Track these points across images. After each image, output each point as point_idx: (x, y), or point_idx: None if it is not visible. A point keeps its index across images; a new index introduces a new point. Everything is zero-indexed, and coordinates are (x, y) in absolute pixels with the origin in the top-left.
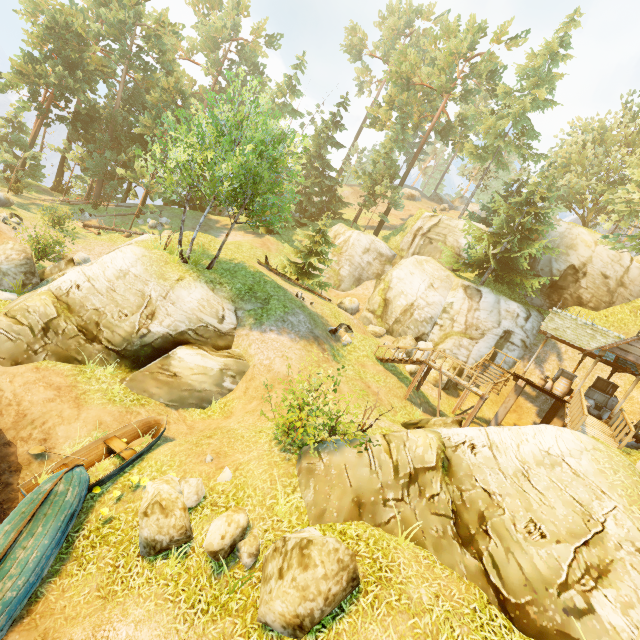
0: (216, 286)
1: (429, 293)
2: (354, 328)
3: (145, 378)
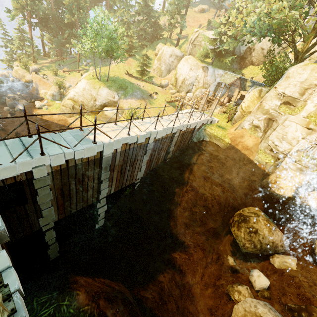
0: (110, 88)
1: (190, 72)
2: (160, 93)
3: (99, 117)
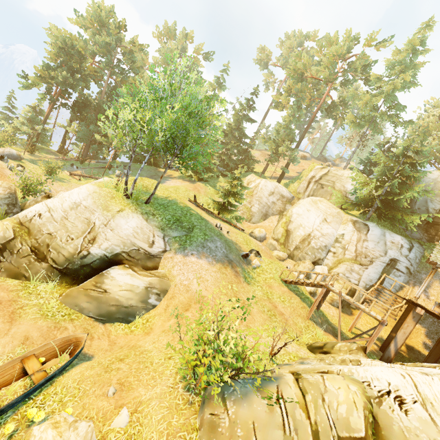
0: (149, 217)
1: (323, 226)
2: (262, 253)
3: (79, 294)
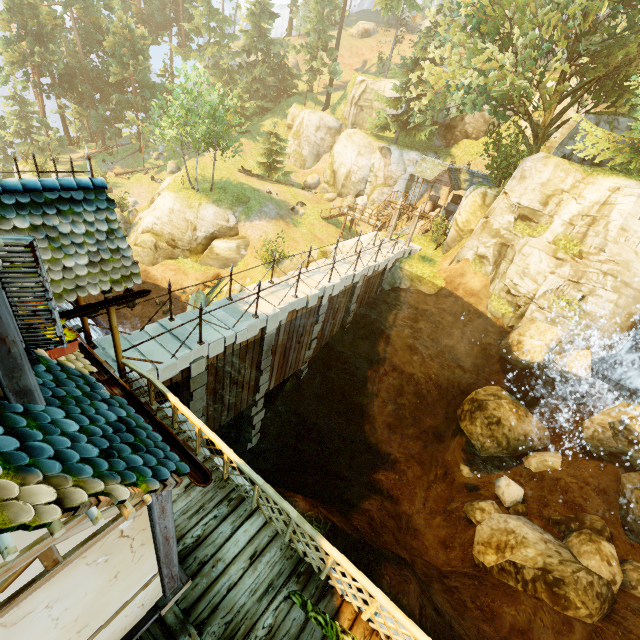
0: (219, 203)
1: (359, 160)
2: (309, 202)
3: (205, 259)
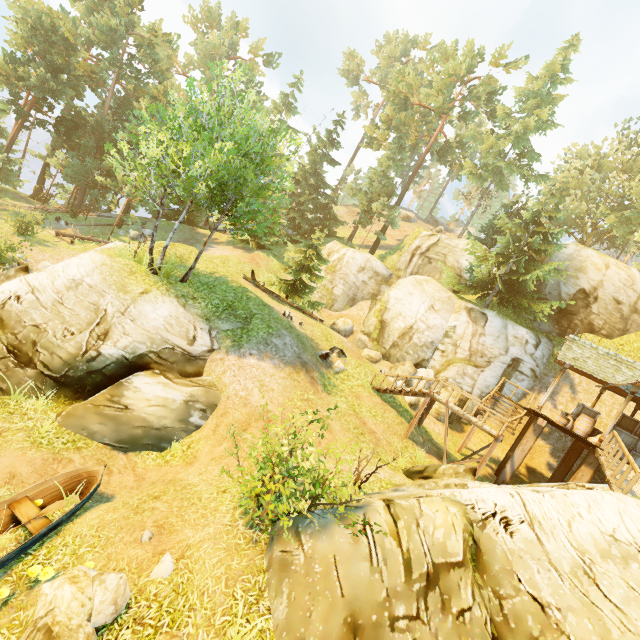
0: (188, 301)
1: (429, 315)
2: (348, 352)
3: (87, 413)
